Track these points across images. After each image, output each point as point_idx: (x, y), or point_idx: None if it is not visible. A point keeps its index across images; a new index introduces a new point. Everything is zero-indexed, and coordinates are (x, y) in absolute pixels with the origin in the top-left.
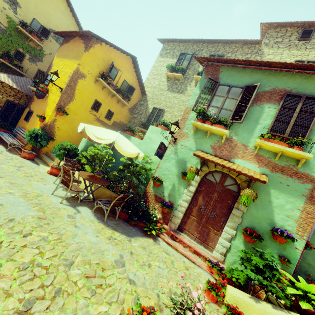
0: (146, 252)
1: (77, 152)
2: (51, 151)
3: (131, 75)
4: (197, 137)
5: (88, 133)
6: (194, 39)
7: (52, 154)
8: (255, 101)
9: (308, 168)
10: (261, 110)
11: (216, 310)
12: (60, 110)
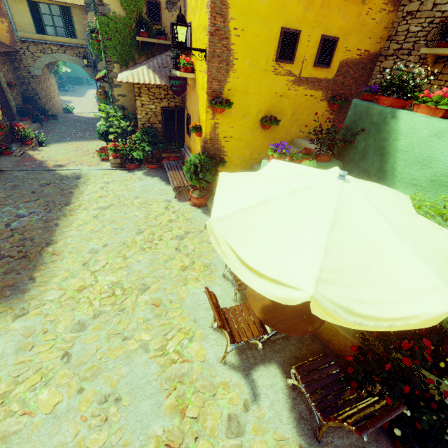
0: None
1: None
2: None
3: None
4: None
5: (219, 248)
6: None
7: None
8: None
9: None
10: None
11: None
12: (215, 103)
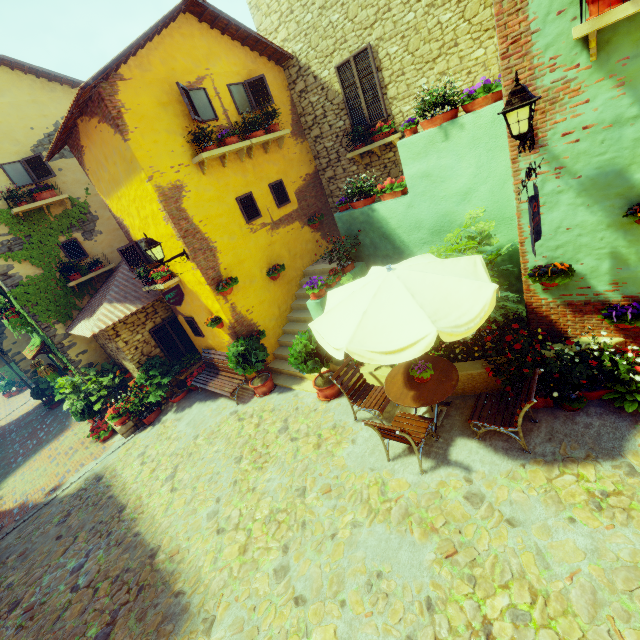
0: None
1: None
2: (275, 347)
3: (224, 55)
4: (619, 63)
5: (365, 359)
6: None
7: (284, 353)
8: None
9: None
10: None
11: None
12: (223, 288)
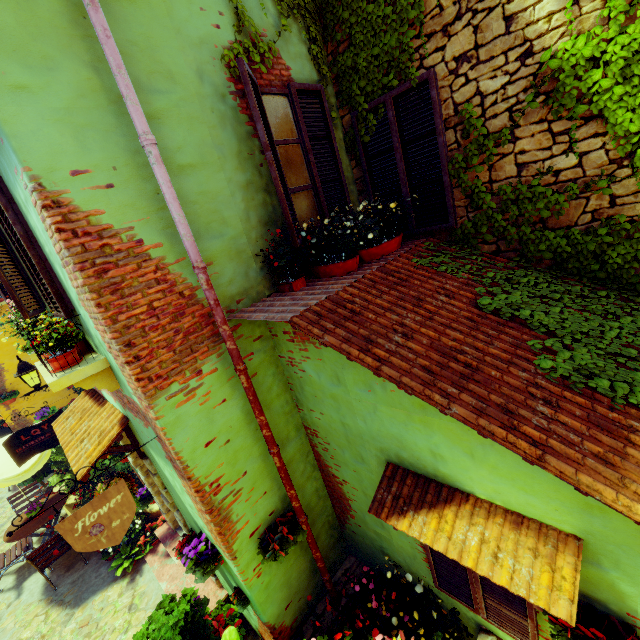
0: (79, 638)
1: None
2: None
3: None
4: None
5: None
6: None
7: None
8: None
9: (122, 382)
10: None
11: None
12: None
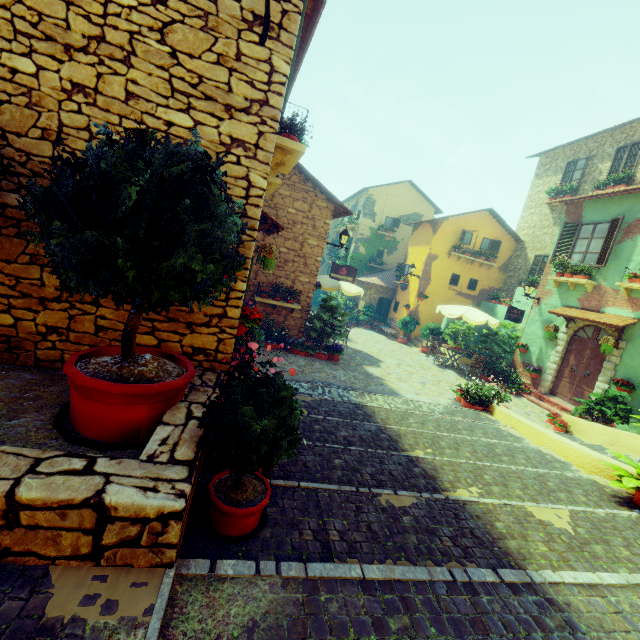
0: None
1: (440, 331)
2: (418, 335)
3: (491, 228)
4: (561, 292)
5: (443, 313)
6: (582, 138)
7: (420, 338)
8: (625, 235)
9: None
10: (633, 245)
11: (549, 425)
12: (421, 296)
